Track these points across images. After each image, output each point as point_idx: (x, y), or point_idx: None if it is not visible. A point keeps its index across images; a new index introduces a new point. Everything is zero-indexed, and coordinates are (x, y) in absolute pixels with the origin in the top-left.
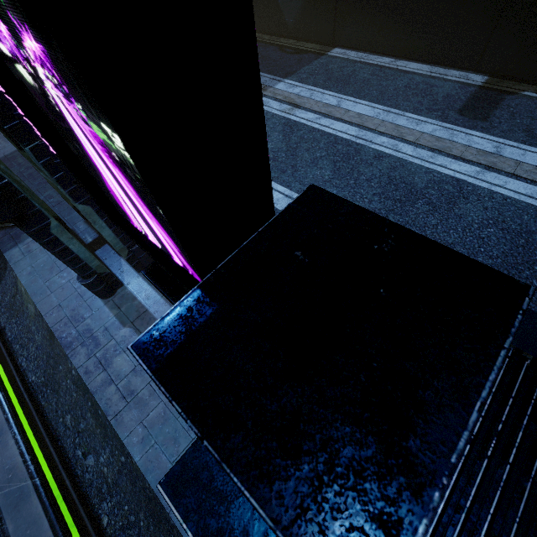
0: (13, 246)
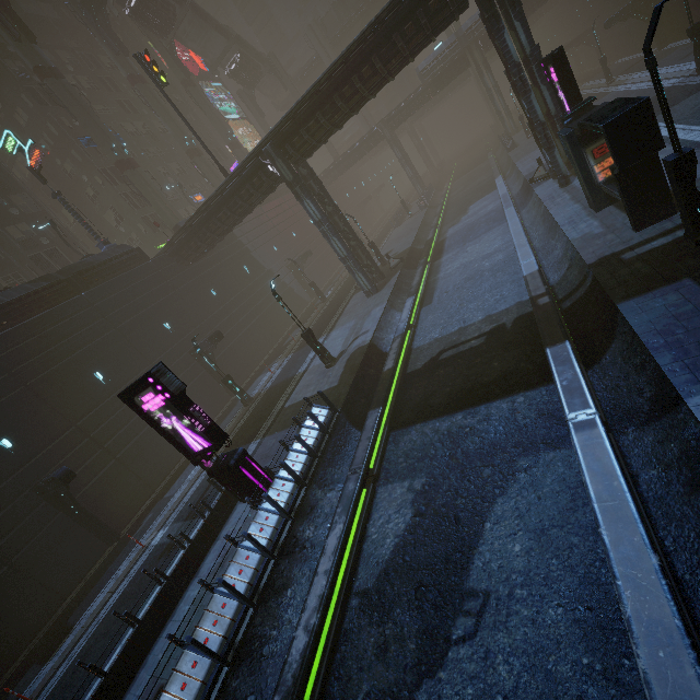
0: (537, 186)
